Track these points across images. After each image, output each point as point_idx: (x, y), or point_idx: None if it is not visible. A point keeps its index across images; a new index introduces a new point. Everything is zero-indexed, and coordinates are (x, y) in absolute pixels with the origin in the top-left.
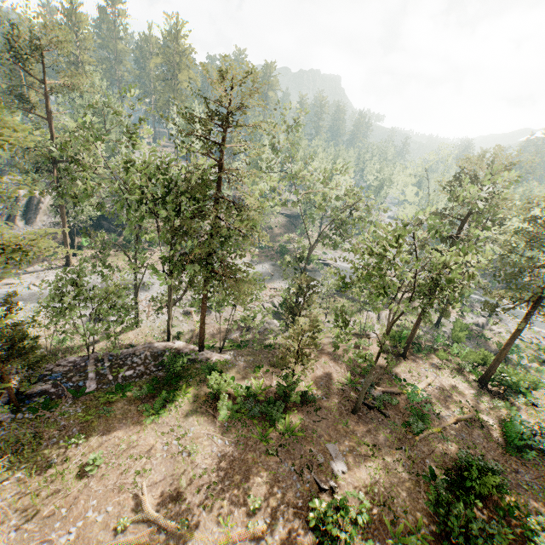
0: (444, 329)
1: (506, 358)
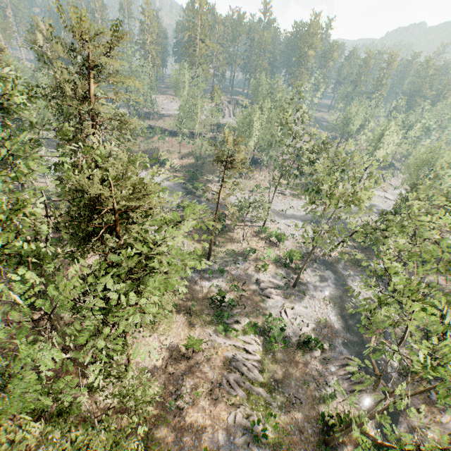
0: (214, 265)
1: (222, 307)
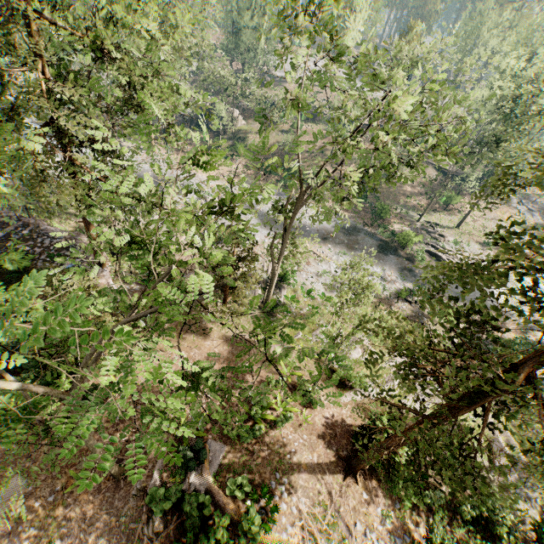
0: None
1: None
